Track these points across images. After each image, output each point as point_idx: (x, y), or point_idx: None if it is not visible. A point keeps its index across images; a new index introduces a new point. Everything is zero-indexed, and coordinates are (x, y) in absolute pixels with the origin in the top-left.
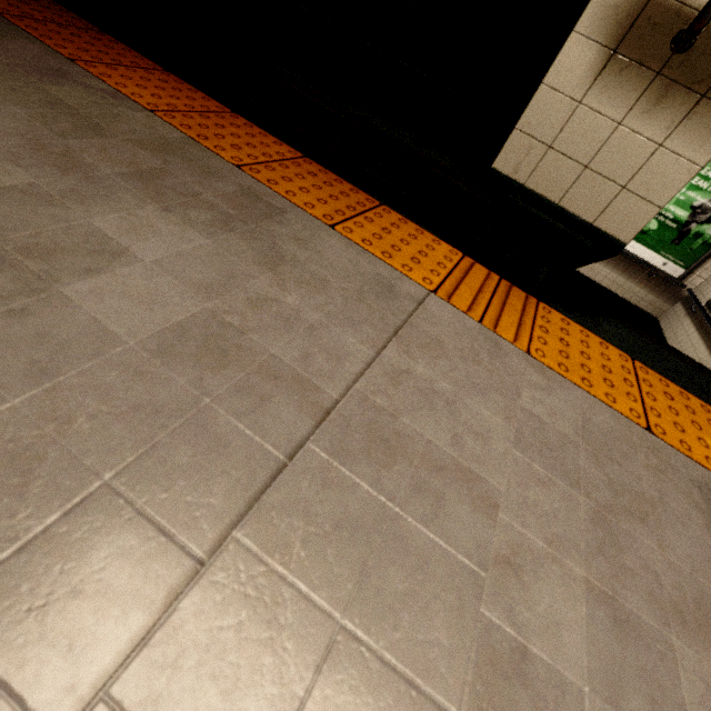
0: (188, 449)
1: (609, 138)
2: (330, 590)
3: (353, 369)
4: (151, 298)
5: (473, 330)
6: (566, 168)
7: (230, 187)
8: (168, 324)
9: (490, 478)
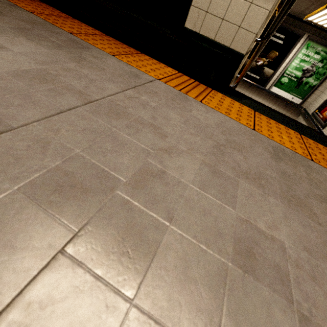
0: (19, 101)
1: (230, 3)
2: (75, 144)
3: (109, 93)
4: (14, 61)
5: (175, 92)
6: (214, 21)
7: (64, 38)
8: (20, 69)
9: (166, 129)
